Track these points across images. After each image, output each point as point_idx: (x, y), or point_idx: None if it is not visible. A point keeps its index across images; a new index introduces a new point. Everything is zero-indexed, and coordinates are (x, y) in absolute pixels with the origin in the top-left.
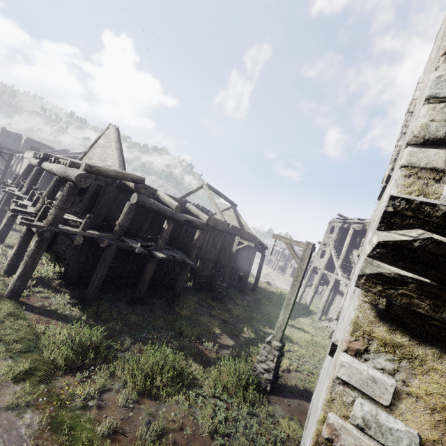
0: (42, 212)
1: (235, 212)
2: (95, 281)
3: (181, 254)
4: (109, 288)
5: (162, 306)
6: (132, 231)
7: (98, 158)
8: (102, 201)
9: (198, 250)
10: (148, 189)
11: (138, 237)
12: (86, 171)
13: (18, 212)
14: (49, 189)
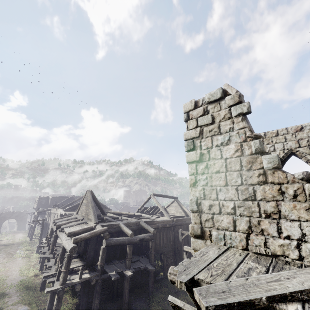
0: (58, 274)
1: (177, 203)
2: (94, 309)
3: (145, 261)
4: (106, 304)
5: (142, 308)
6: (111, 256)
7: (85, 213)
8: (89, 247)
9: (158, 248)
10: (114, 226)
11: (116, 260)
12: (74, 243)
13: (46, 277)
14: (60, 254)
